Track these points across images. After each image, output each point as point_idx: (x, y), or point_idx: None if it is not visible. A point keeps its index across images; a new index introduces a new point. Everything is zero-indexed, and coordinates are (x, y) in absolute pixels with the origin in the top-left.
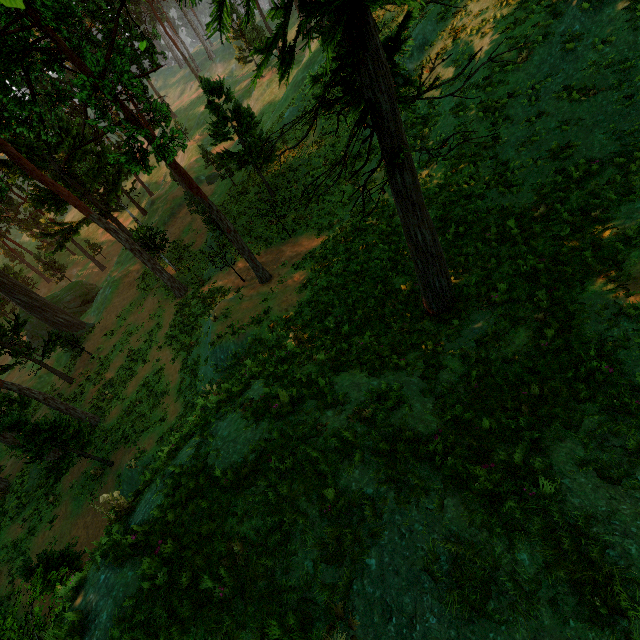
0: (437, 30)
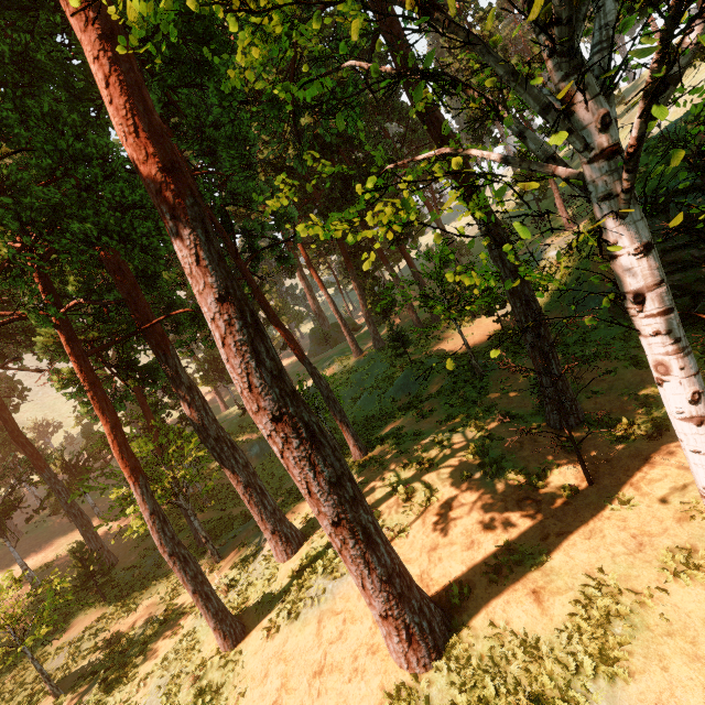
0: (674, 106)
